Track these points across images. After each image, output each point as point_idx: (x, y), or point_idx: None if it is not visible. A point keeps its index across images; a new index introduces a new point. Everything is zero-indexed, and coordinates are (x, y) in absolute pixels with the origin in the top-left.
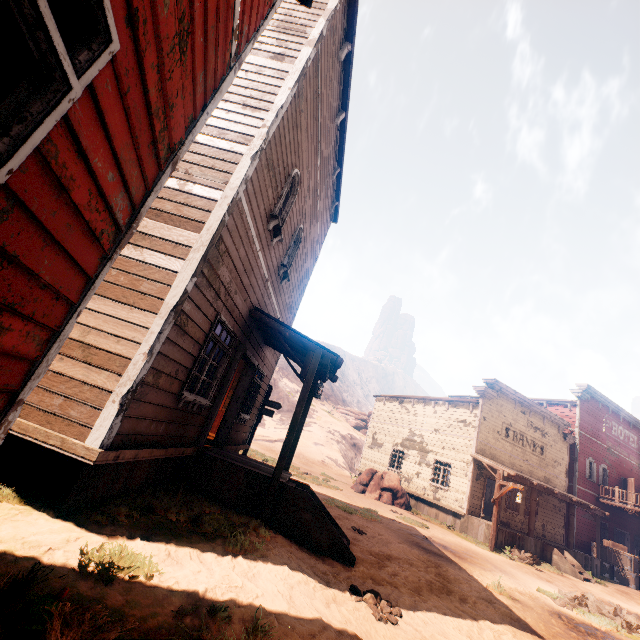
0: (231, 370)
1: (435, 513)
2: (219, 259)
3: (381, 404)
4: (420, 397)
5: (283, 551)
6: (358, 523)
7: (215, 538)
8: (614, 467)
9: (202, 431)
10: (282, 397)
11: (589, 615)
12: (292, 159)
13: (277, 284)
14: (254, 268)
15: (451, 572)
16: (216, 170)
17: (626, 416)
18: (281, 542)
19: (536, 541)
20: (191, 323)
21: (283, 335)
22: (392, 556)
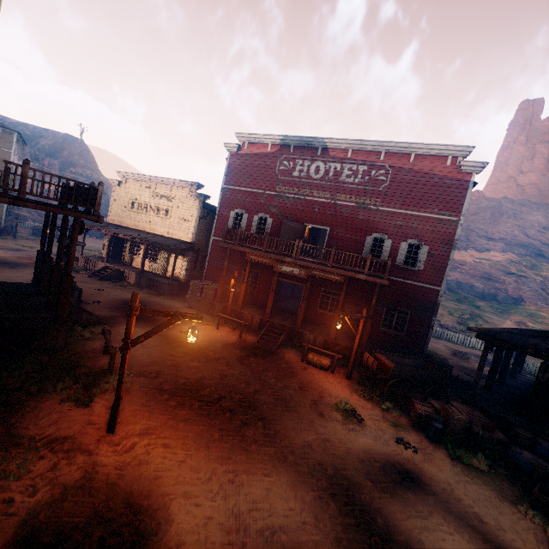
0: None
1: None
2: None
3: None
4: None
5: None
6: None
7: None
8: (290, 214)
9: None
10: None
11: None
12: None
13: None
14: None
15: None
16: None
17: (330, 144)
18: None
19: (106, 264)
20: None
21: None
22: None
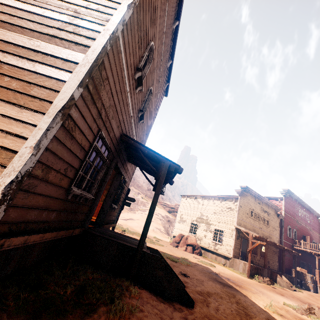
0: (107, 175)
1: (215, 257)
2: (101, 82)
3: (184, 199)
4: (205, 195)
5: (150, 309)
6: (182, 269)
7: (97, 308)
8: (299, 230)
9: (87, 216)
10: (131, 196)
11: (318, 319)
12: (151, 33)
13: (136, 123)
14: (124, 104)
15: (242, 299)
16: (99, 12)
17: (304, 205)
18: (145, 297)
19: (268, 270)
20: (78, 130)
21: (143, 152)
22: (209, 292)
